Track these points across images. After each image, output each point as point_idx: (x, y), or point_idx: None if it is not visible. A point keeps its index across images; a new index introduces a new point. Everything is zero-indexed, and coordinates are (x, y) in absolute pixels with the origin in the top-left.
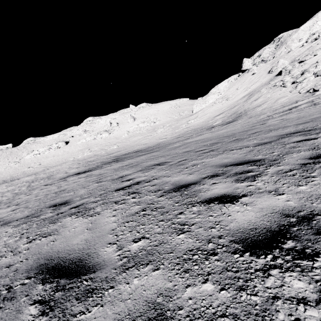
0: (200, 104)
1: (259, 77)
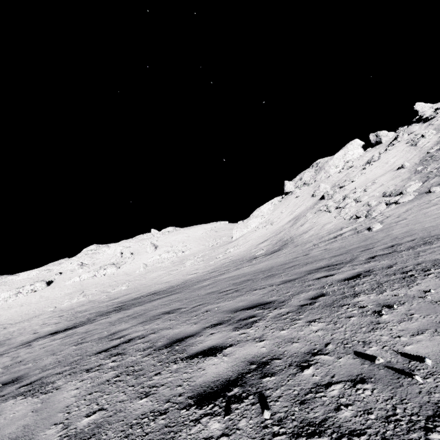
0: (241, 228)
1: (303, 201)
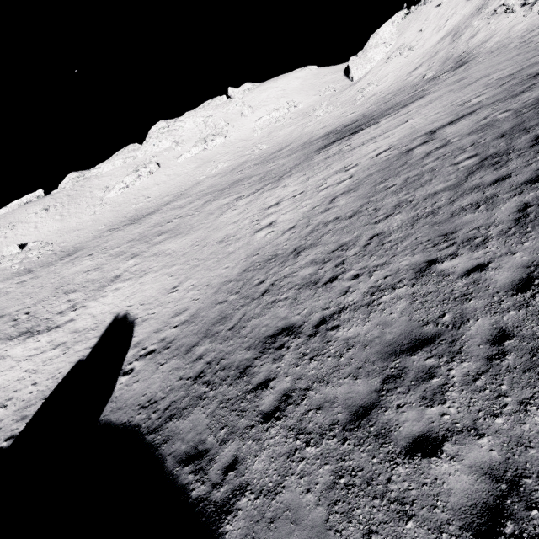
0: (363, 64)
1: (453, 9)
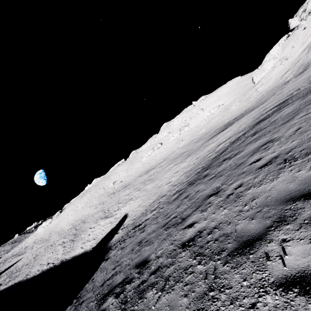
0: (259, 74)
1: None
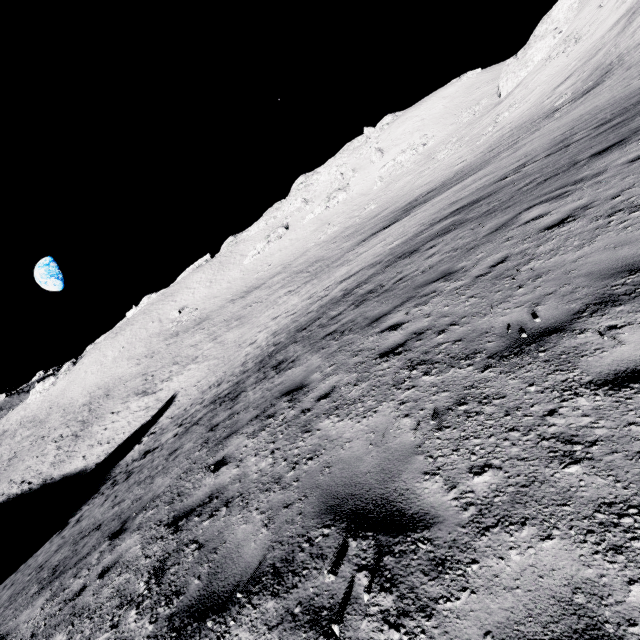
0: (515, 72)
1: None
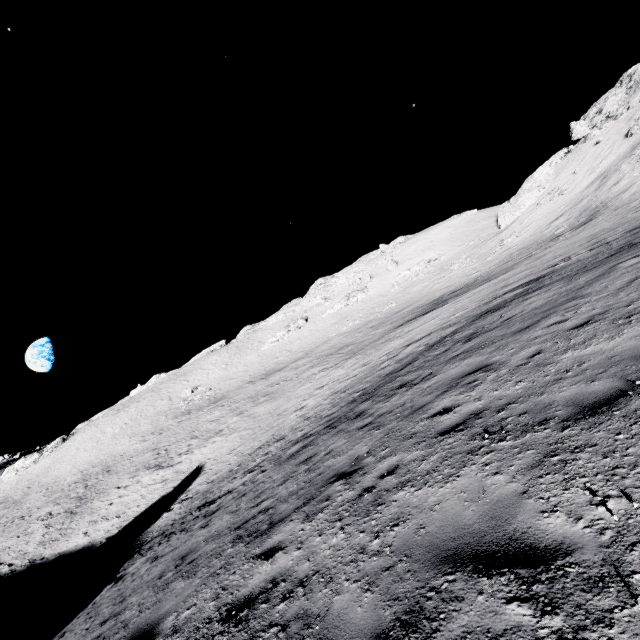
0: (511, 212)
1: (609, 148)
